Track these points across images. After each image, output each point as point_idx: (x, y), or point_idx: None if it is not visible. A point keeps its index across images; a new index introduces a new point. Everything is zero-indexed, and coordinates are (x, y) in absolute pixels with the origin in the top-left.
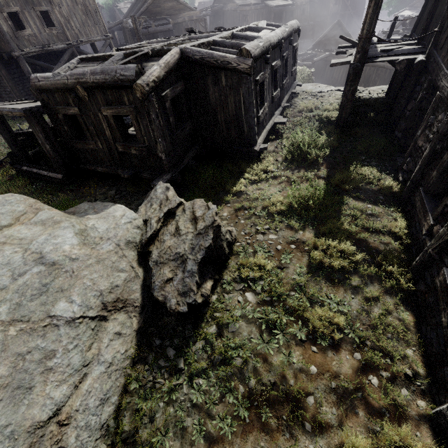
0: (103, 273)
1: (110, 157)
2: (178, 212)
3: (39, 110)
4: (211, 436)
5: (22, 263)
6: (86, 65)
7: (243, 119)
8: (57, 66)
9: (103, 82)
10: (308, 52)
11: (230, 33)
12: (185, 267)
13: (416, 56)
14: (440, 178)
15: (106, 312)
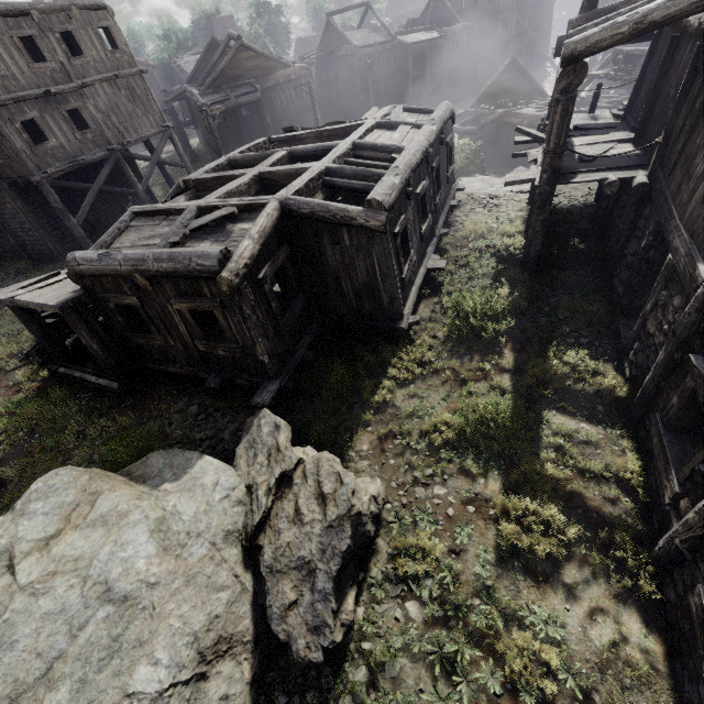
0: (196, 600)
1: (187, 356)
2: (296, 478)
3: (81, 300)
4: None
5: (82, 606)
6: (143, 223)
7: (381, 287)
8: (95, 184)
9: (173, 271)
10: (470, 111)
11: (350, 144)
12: (315, 584)
13: (634, 173)
14: (684, 411)
15: (204, 666)
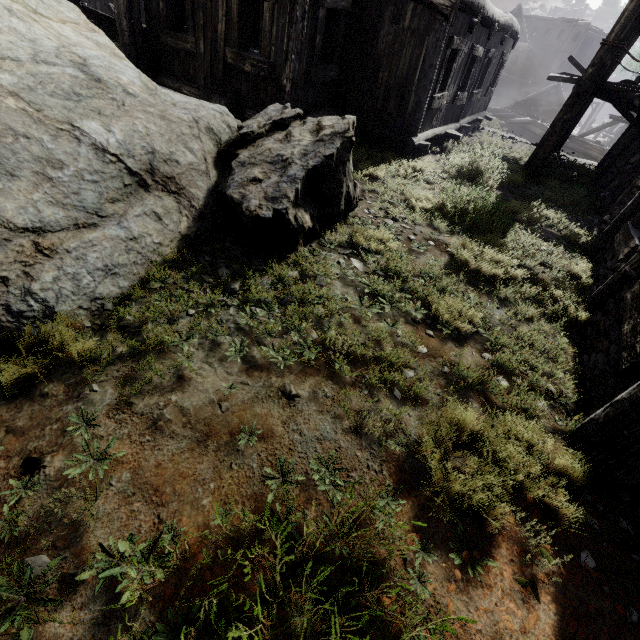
0: (164, 133)
1: (209, 72)
2: (294, 124)
3: None
4: (254, 362)
5: (54, 53)
6: None
7: (413, 89)
8: None
9: None
10: (505, 110)
11: None
12: (286, 171)
13: None
14: None
15: (150, 179)
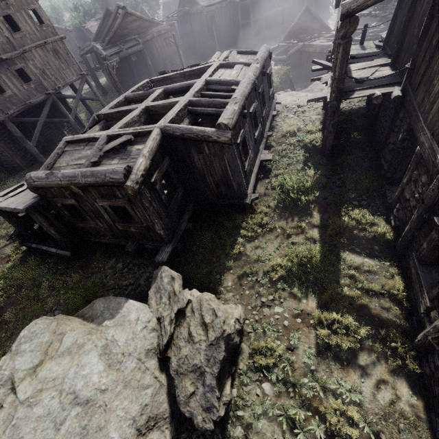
0: (132, 397)
1: (111, 233)
2: (187, 312)
3: (39, 203)
4: None
5: (61, 409)
6: (73, 149)
7: (231, 178)
8: (41, 117)
9: (95, 183)
10: (281, 45)
11: (204, 81)
12: (205, 381)
13: (392, 88)
14: (431, 252)
15: (141, 437)
